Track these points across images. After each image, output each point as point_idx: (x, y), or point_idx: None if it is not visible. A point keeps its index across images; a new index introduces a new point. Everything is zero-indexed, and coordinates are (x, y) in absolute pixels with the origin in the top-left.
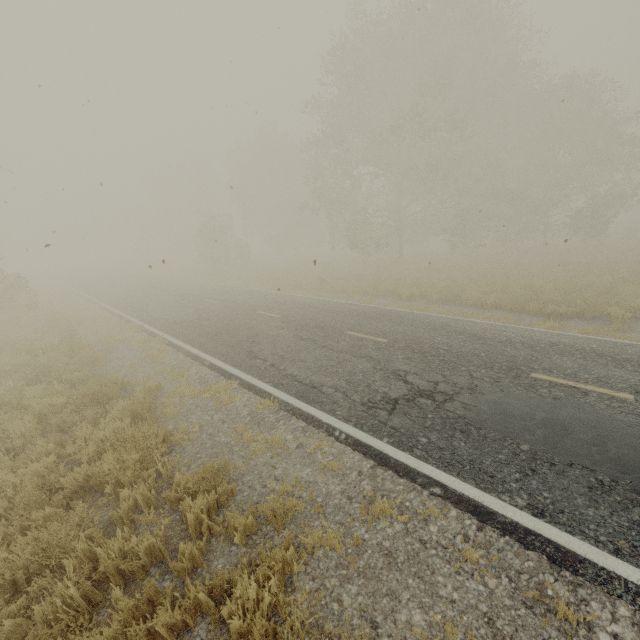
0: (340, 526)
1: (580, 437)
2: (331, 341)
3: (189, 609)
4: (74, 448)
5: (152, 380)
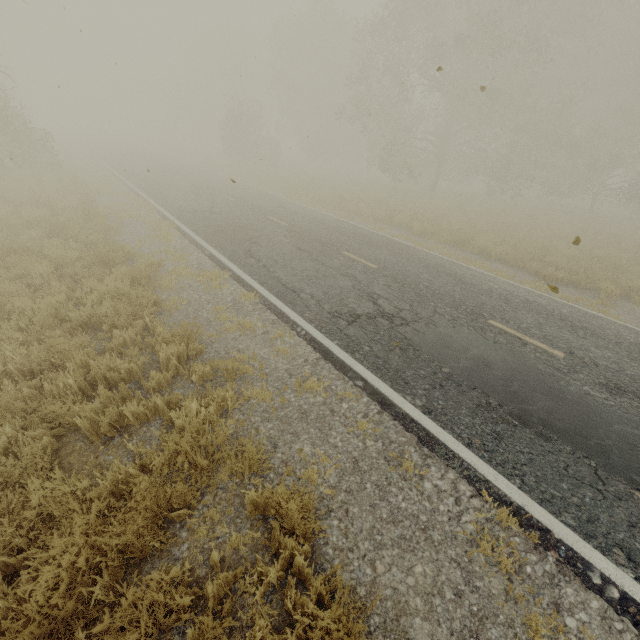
0: (276, 390)
1: (495, 373)
2: (325, 257)
3: (150, 409)
4: (82, 294)
5: (156, 257)
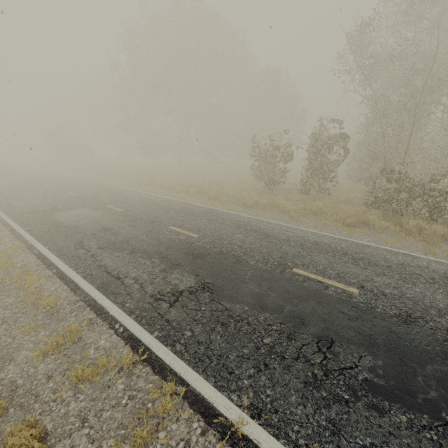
0: None
1: (78, 218)
2: (53, 195)
3: None
4: None
5: None
